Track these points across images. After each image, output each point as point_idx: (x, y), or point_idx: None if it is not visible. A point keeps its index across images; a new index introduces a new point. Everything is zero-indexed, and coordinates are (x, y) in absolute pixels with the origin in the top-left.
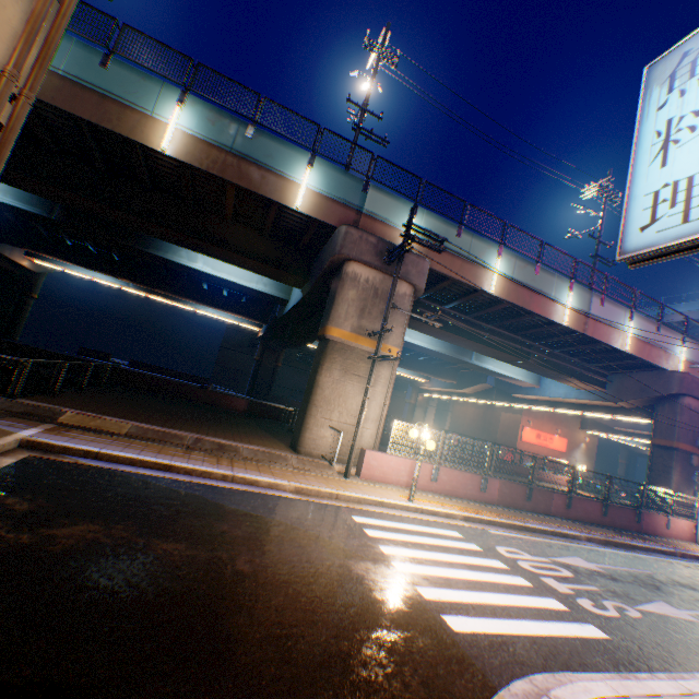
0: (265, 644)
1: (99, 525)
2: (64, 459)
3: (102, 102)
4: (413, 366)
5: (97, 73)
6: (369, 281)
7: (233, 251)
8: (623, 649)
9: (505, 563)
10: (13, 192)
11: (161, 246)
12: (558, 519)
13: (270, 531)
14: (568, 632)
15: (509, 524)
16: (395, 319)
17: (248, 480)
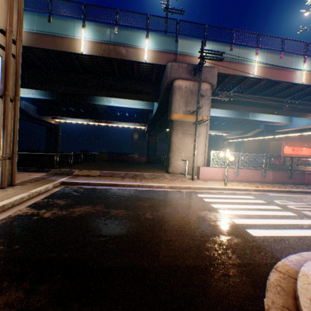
0: (160, 244)
1: (90, 206)
2: (77, 186)
3: (53, 39)
4: (219, 128)
5: (48, 26)
6: (187, 87)
7: (123, 92)
8: None
9: (279, 206)
10: (38, 93)
11: (95, 99)
12: (309, 186)
13: (159, 203)
14: None
15: (280, 191)
16: (203, 103)
17: (148, 185)
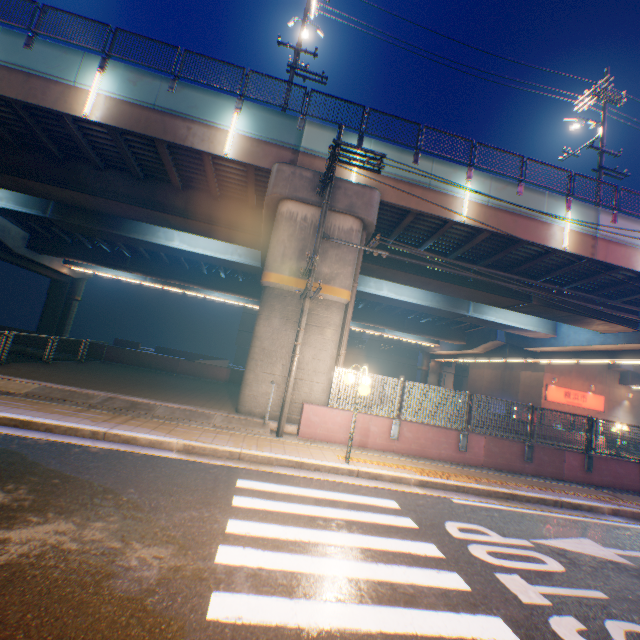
0: None
1: None
2: None
3: (27, 80)
4: (415, 329)
5: (22, 55)
6: (308, 219)
7: (185, 217)
8: None
9: (442, 548)
10: (15, 199)
11: (140, 230)
12: (574, 485)
13: (57, 498)
14: None
15: (488, 492)
16: (342, 258)
17: (124, 437)
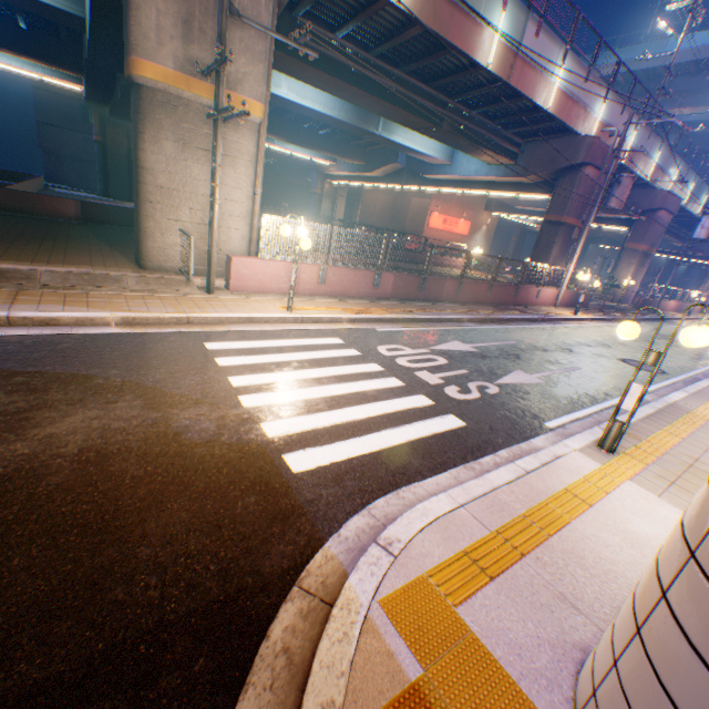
0: None
1: None
2: None
3: None
4: (313, 144)
5: None
6: None
7: None
8: (475, 435)
9: (382, 365)
10: None
11: None
12: (448, 305)
13: (49, 394)
14: (427, 432)
15: (398, 320)
16: (250, 47)
17: (39, 320)
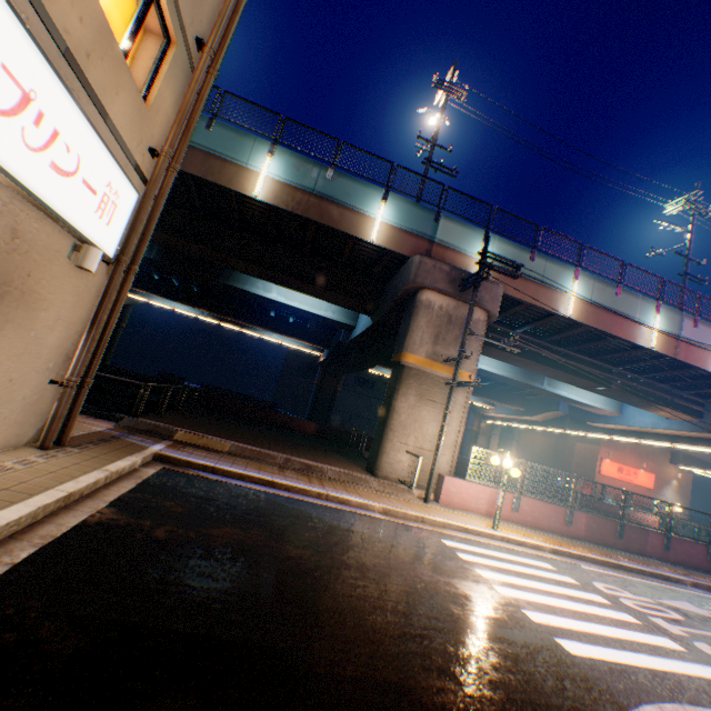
0: (406, 640)
1: (239, 529)
2: (189, 471)
3: (206, 159)
4: (476, 391)
5: (203, 135)
6: (443, 308)
7: (309, 282)
8: None
9: (605, 598)
10: None
11: (240, 279)
12: (655, 560)
13: (374, 546)
14: (690, 671)
15: (601, 561)
16: (469, 345)
17: (340, 498)
